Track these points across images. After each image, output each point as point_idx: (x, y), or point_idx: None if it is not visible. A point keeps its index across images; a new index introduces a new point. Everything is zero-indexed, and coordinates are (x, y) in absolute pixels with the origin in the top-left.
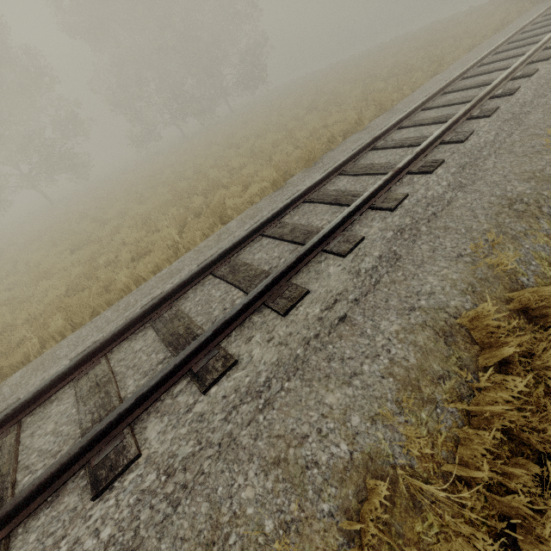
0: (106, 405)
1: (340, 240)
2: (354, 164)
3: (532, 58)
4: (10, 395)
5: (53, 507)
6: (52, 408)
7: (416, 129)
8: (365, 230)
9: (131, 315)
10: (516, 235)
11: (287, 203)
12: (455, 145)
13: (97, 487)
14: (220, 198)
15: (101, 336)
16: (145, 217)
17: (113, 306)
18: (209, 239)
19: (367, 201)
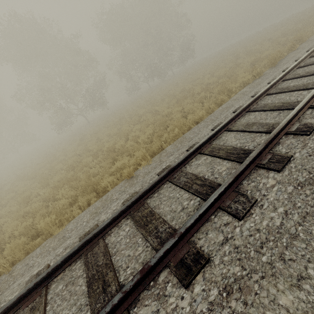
0: (266, 125)
1: None
2: None
3: None
4: (177, 149)
5: (283, 143)
6: (225, 137)
7: None
8: None
9: (227, 115)
10: None
11: (292, 67)
12: None
13: (308, 131)
14: (219, 89)
15: (217, 123)
16: (168, 108)
17: (200, 122)
18: (236, 96)
19: None
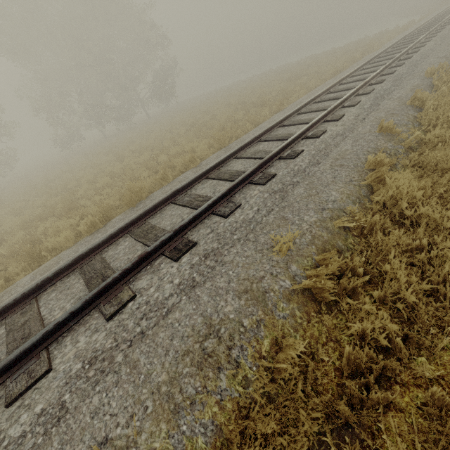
0: None
1: (28, 368)
2: (144, 223)
3: (328, 117)
4: None
5: None
6: None
7: (215, 183)
8: (65, 350)
9: None
10: (180, 404)
11: (48, 277)
12: (220, 219)
13: None
14: (54, 230)
15: None
16: (3, 236)
17: None
18: None
19: (95, 299)
